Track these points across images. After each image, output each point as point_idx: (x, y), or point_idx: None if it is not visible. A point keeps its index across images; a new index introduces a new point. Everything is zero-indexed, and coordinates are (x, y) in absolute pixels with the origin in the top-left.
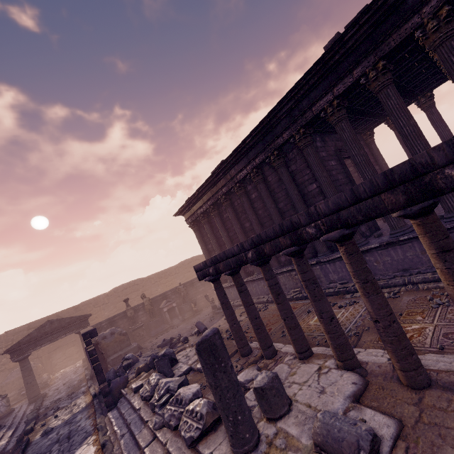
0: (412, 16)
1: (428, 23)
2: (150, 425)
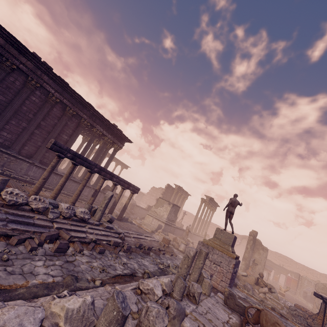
0: (120, 143)
1: (119, 147)
2: (44, 218)
